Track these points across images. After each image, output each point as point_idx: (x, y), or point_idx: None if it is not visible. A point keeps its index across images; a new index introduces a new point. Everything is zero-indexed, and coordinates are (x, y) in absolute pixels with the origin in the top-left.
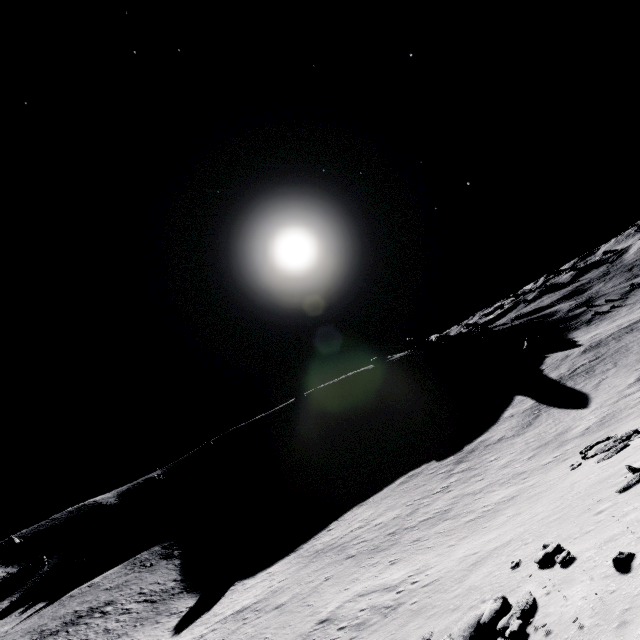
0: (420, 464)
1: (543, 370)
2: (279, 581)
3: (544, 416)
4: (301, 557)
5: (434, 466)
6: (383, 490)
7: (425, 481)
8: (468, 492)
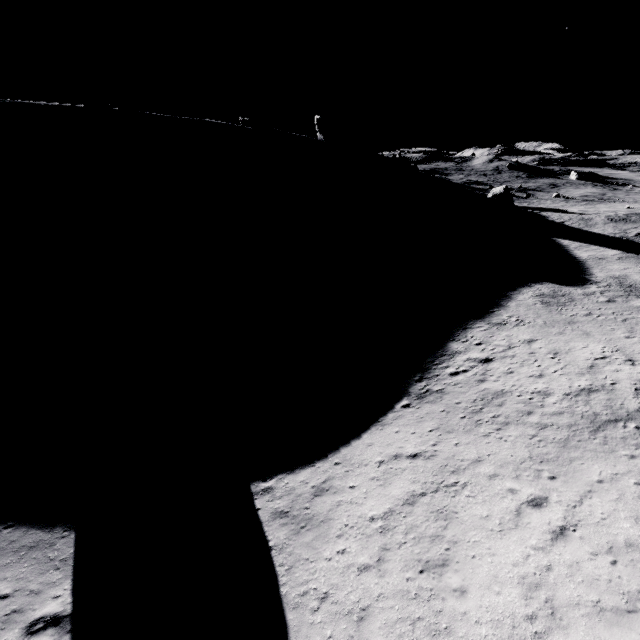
0: (518, 282)
1: (563, 223)
2: None
3: None
4: (526, 426)
5: (581, 292)
6: (509, 306)
7: (637, 313)
8: None
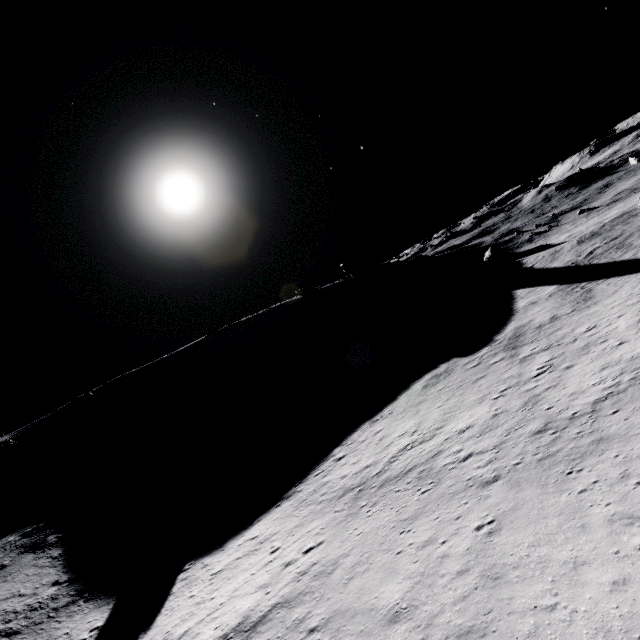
0: (433, 366)
1: (532, 267)
2: (303, 551)
3: (604, 287)
4: (314, 504)
5: (467, 361)
6: (398, 399)
7: (478, 374)
8: (631, 356)
